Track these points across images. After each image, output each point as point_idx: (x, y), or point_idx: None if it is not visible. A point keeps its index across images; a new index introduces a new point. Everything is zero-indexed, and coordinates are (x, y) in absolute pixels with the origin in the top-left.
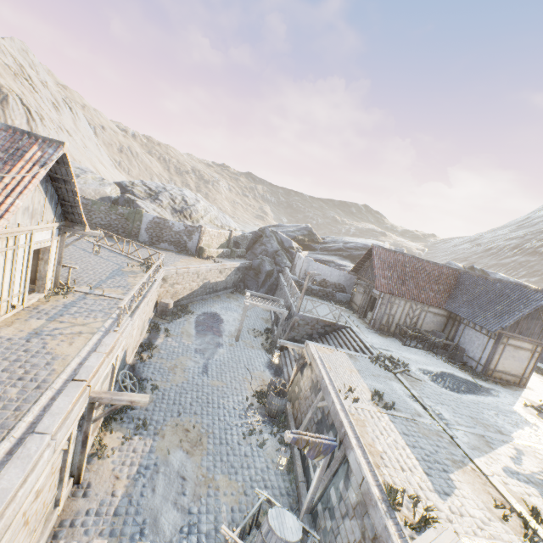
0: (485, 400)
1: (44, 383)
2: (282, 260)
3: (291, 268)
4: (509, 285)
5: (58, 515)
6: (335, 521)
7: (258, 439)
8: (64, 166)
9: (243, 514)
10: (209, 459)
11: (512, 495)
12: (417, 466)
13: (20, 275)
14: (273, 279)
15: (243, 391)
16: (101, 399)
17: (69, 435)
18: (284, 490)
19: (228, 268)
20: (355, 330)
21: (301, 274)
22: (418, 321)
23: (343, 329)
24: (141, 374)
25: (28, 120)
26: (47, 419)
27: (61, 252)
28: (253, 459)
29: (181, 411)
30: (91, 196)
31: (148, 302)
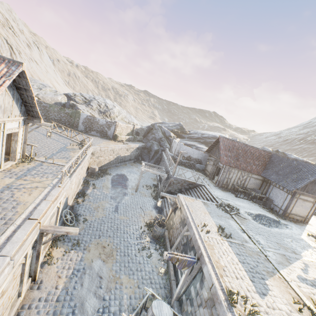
0: (285, 232)
1: (10, 221)
2: (164, 143)
3: (169, 148)
4: (302, 162)
5: (20, 301)
6: (193, 307)
7: (147, 253)
8: (24, 79)
9: (137, 300)
10: (117, 265)
11: (303, 294)
12: (246, 275)
13: None
14: (159, 155)
15: (139, 223)
16: (47, 230)
17: (25, 255)
18: (162, 285)
19: (132, 148)
20: (207, 187)
21: (175, 152)
22: (245, 182)
23: (200, 186)
24: (77, 211)
25: (11, 53)
26: (8, 246)
27: (26, 136)
28: (144, 265)
29: (101, 234)
30: (49, 101)
31: (82, 167)
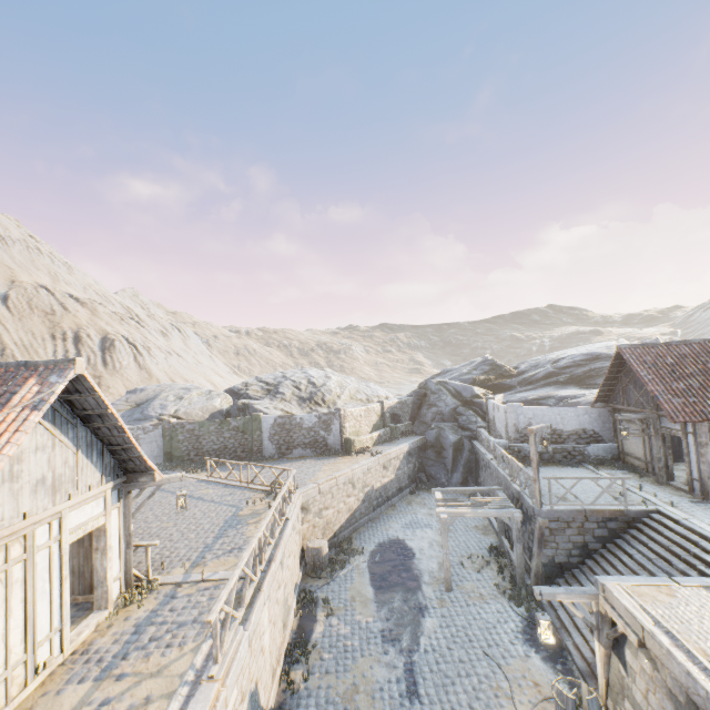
0: None
1: None
2: (468, 419)
3: (488, 427)
4: None
5: None
6: None
7: None
8: (89, 394)
9: None
10: None
11: None
12: None
13: (49, 598)
14: (467, 453)
15: None
16: None
17: None
18: None
19: (394, 457)
20: (673, 515)
21: (510, 433)
22: None
23: (644, 518)
24: None
25: (135, 356)
26: None
27: (128, 525)
28: None
29: None
30: (198, 417)
31: (281, 563)
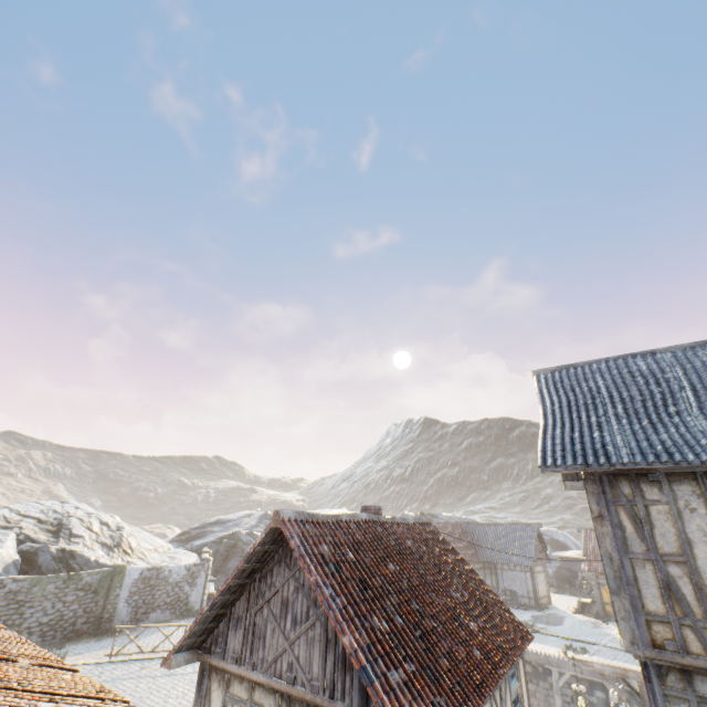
0: (570, 621)
1: None
2: None
3: None
4: (507, 525)
5: None
6: None
7: None
8: None
9: None
10: None
11: None
12: None
13: None
14: None
15: None
16: None
17: None
18: None
19: None
20: None
21: None
22: None
23: None
24: None
25: None
26: None
27: None
28: None
29: None
30: None
31: None
